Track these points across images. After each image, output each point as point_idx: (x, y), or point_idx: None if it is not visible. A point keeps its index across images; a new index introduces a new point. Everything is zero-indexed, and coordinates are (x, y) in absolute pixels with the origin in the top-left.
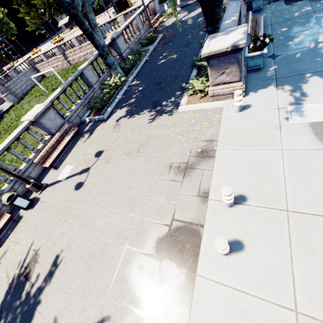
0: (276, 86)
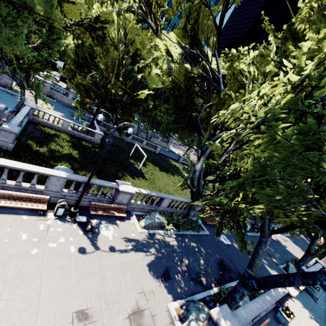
0: None
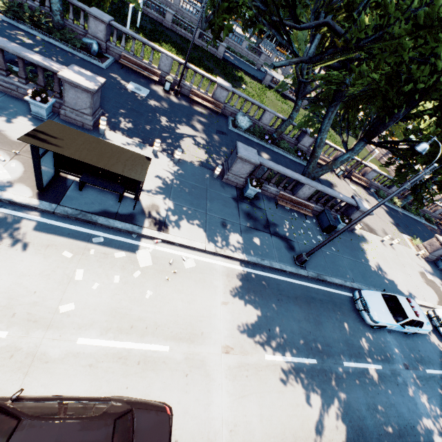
0: (432, 269)
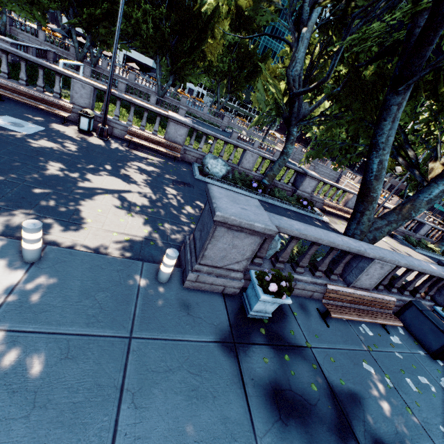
0: None
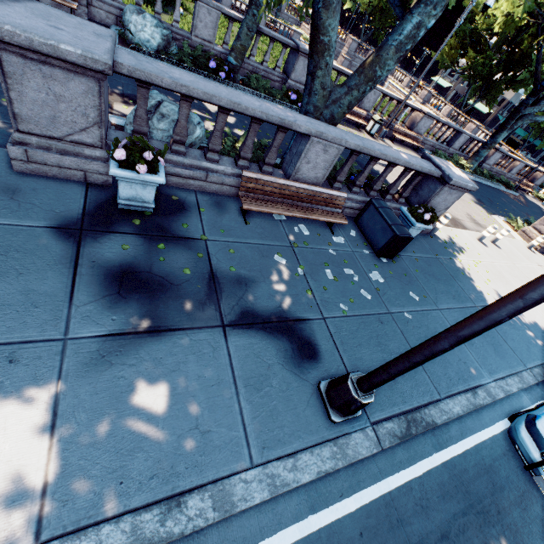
0: None
